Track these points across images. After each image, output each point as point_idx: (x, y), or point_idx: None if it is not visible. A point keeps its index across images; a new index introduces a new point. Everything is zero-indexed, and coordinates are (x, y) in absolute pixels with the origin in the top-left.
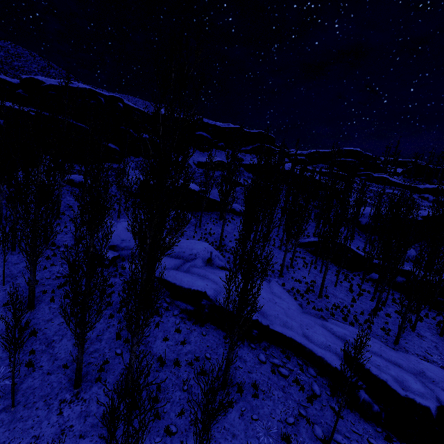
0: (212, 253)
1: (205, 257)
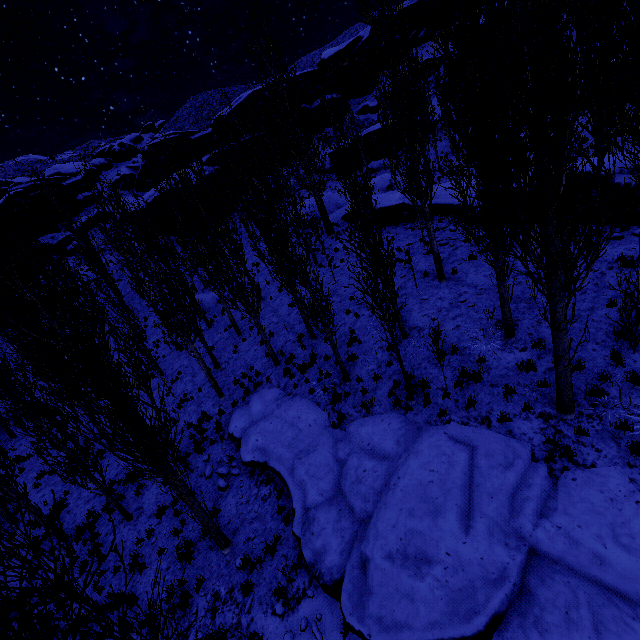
0: (392, 180)
1: (384, 186)
